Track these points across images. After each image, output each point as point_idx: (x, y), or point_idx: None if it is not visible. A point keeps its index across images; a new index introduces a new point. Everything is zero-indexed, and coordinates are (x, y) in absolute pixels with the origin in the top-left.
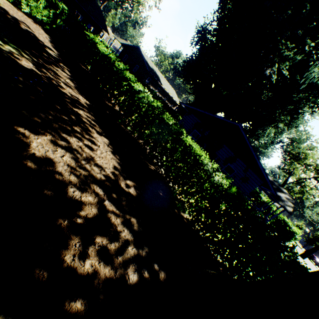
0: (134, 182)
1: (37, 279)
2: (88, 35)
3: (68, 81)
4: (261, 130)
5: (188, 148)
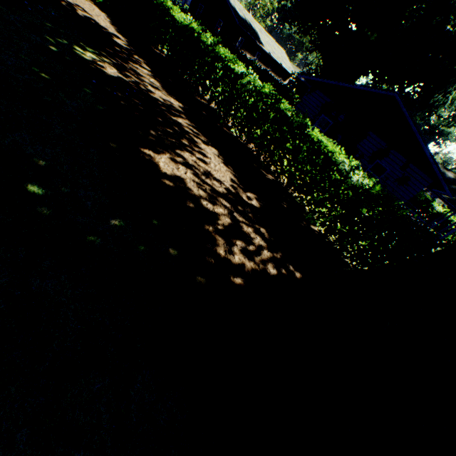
0: (255, 195)
1: (209, 262)
2: None
3: (152, 81)
4: (441, 94)
5: (315, 146)
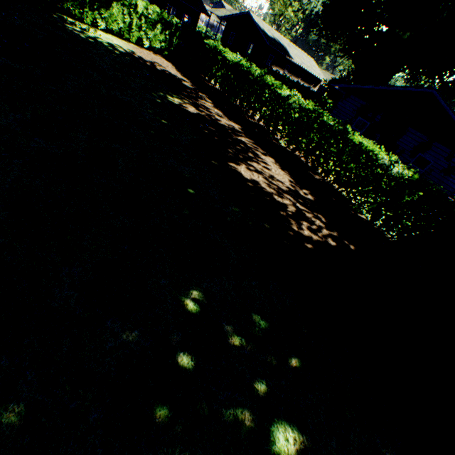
0: (308, 191)
1: (289, 233)
2: (206, 43)
3: (216, 111)
4: None
5: (357, 147)
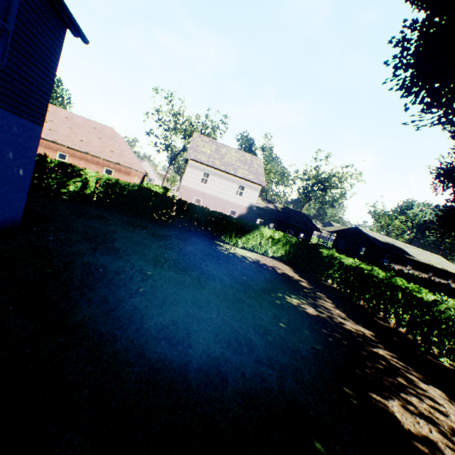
0: None
1: None
2: (321, 251)
3: (337, 311)
4: None
5: None
